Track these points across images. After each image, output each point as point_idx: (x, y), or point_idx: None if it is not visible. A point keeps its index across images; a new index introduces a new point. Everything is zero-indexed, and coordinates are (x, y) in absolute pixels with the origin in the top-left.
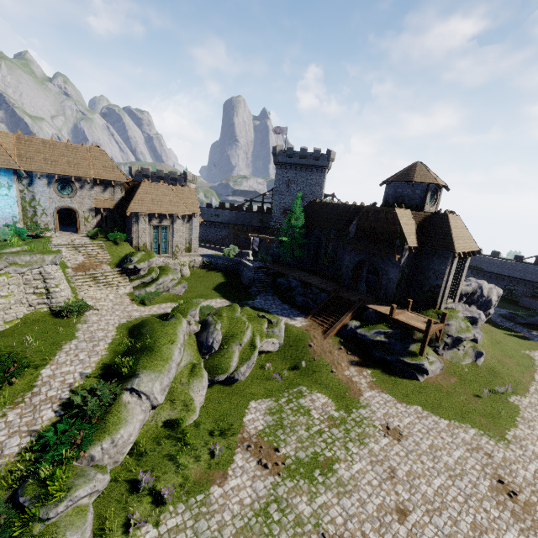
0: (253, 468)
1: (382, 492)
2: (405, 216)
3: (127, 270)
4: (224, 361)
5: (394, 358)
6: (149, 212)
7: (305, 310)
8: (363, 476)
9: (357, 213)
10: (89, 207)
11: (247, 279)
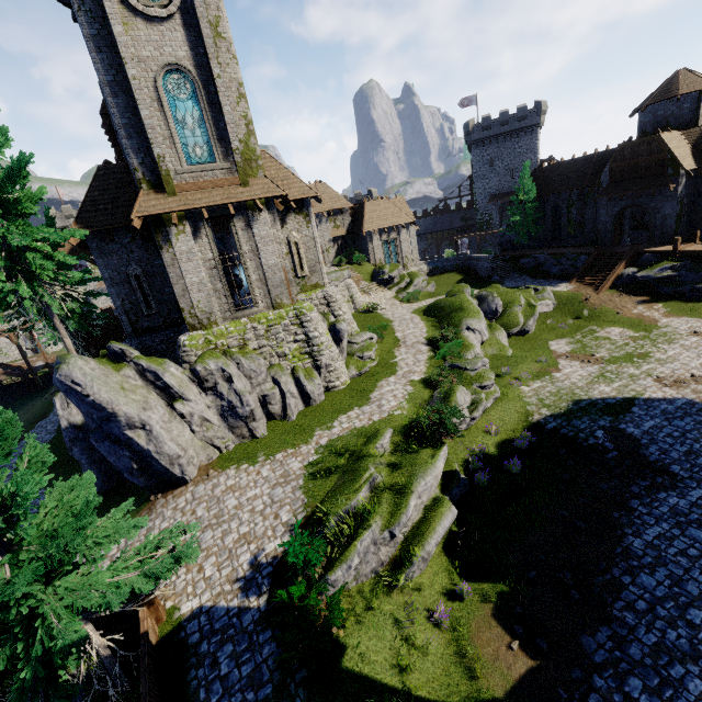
0: (578, 364)
1: (701, 358)
2: (674, 139)
3: (383, 281)
4: (512, 319)
5: (688, 289)
6: (379, 228)
7: (565, 278)
8: (680, 355)
9: (604, 161)
10: (328, 239)
11: (485, 271)
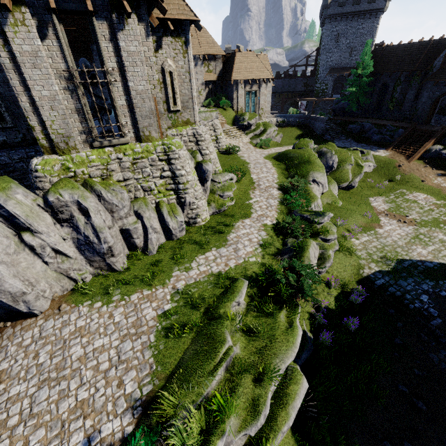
0: (395, 223)
1: None
2: None
3: (243, 126)
4: (344, 175)
5: None
6: (245, 79)
7: (382, 145)
8: None
9: (437, 48)
10: (201, 82)
11: (320, 130)
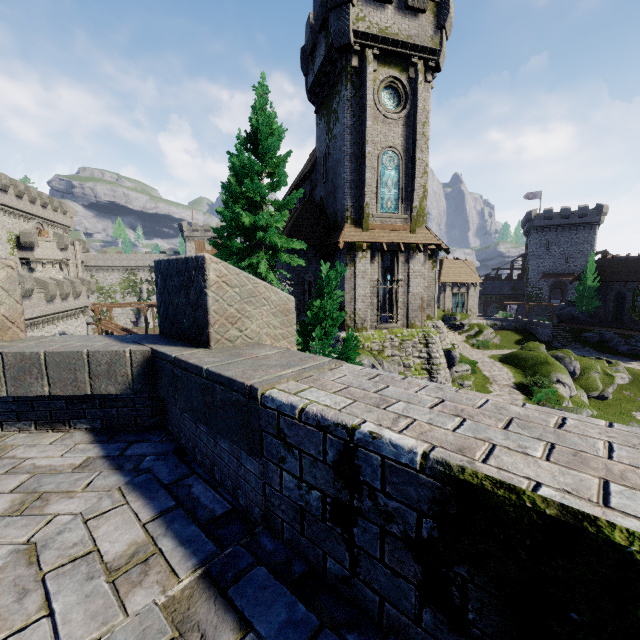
0: None
1: None
2: None
3: (454, 326)
4: (591, 383)
5: None
6: (453, 282)
7: (635, 357)
8: None
9: None
10: None
11: (545, 336)
